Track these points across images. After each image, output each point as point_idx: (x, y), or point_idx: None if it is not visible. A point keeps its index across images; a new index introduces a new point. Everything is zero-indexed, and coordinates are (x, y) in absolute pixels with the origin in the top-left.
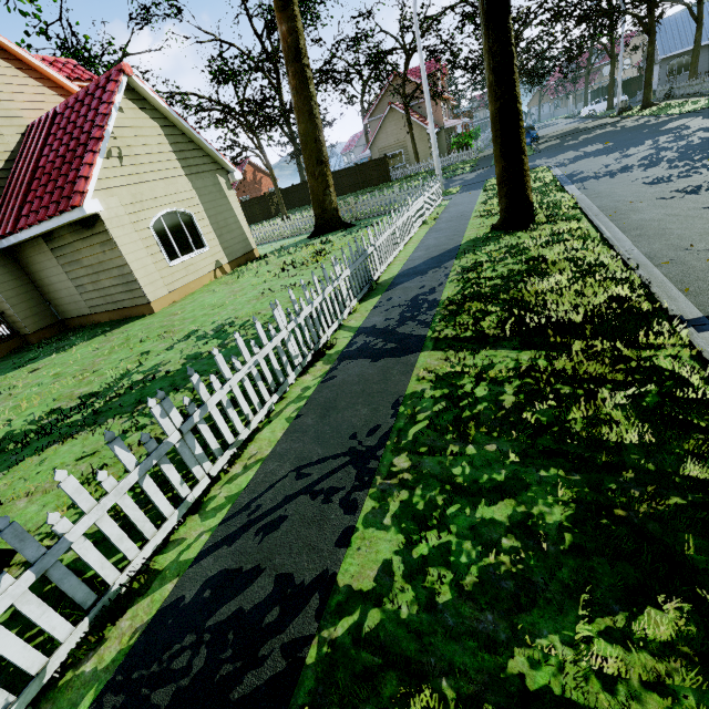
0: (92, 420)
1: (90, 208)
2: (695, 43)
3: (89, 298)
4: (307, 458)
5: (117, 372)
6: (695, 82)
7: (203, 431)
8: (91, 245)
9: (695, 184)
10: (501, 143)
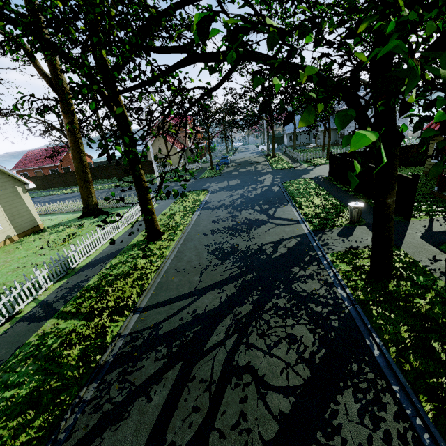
0: None
1: None
2: (294, 132)
3: None
4: None
5: None
6: (290, 151)
7: None
8: None
9: (219, 228)
10: (141, 208)
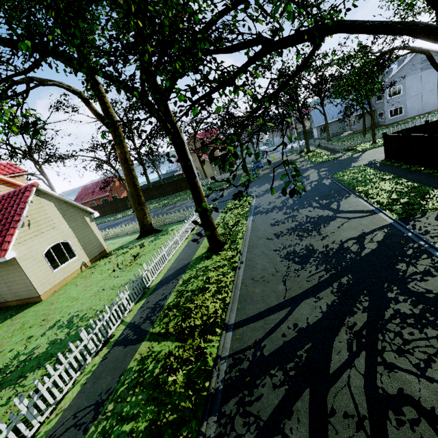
0: None
1: (9, 257)
2: (325, 124)
3: (5, 294)
4: (80, 407)
5: (13, 353)
6: (326, 142)
7: (38, 403)
8: (8, 270)
9: (282, 230)
10: (201, 220)
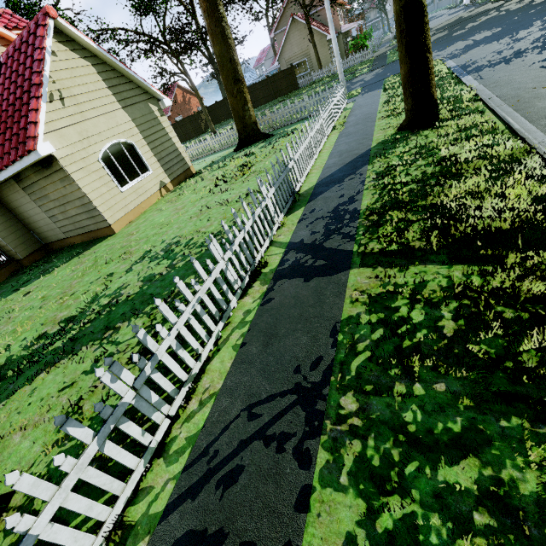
0: (70, 347)
1: (43, 151)
2: None
3: (62, 226)
4: (256, 394)
5: (89, 295)
6: None
7: (156, 379)
8: (53, 182)
9: None
10: (406, 43)
